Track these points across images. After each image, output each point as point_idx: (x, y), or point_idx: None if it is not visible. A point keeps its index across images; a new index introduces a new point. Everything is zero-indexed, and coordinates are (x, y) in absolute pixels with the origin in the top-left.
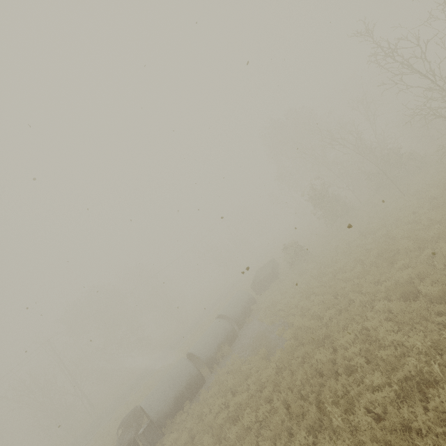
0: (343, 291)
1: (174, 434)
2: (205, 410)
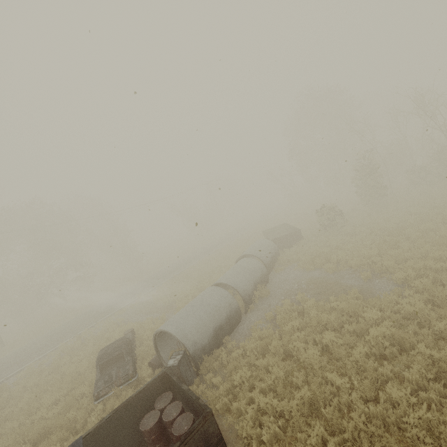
0: None
1: (242, 371)
2: (296, 344)
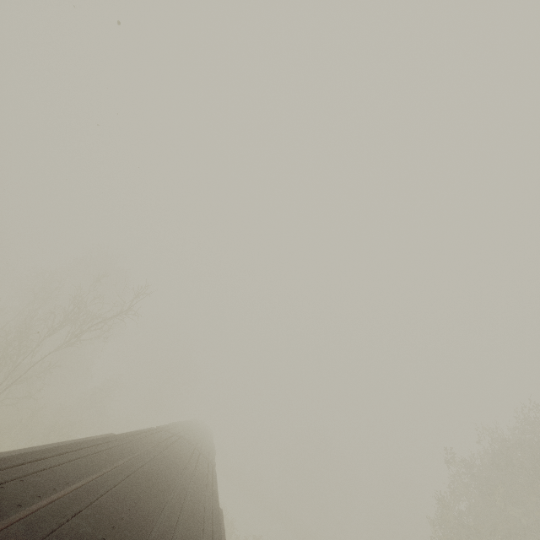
0: None
1: None
2: None
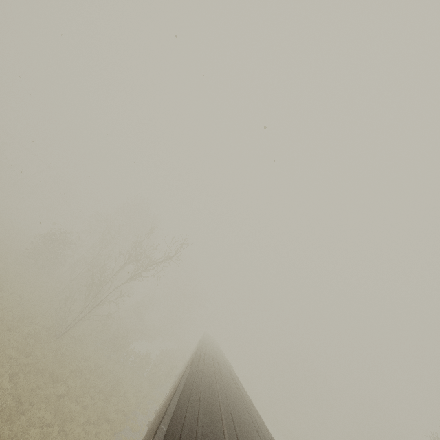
0: None
1: None
2: None
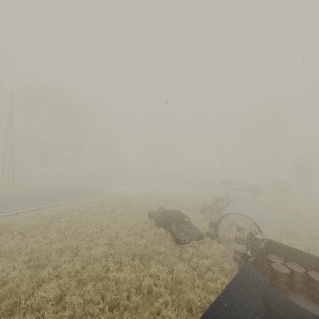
0: None
1: None
2: None
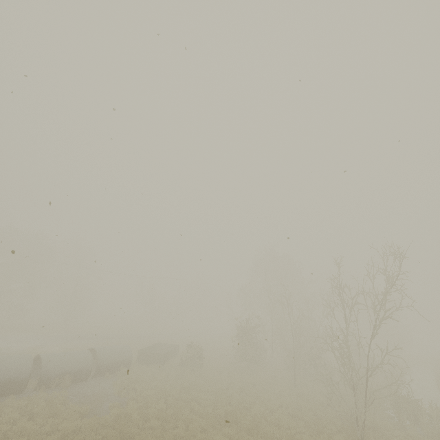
0: (180, 415)
1: None
2: None
